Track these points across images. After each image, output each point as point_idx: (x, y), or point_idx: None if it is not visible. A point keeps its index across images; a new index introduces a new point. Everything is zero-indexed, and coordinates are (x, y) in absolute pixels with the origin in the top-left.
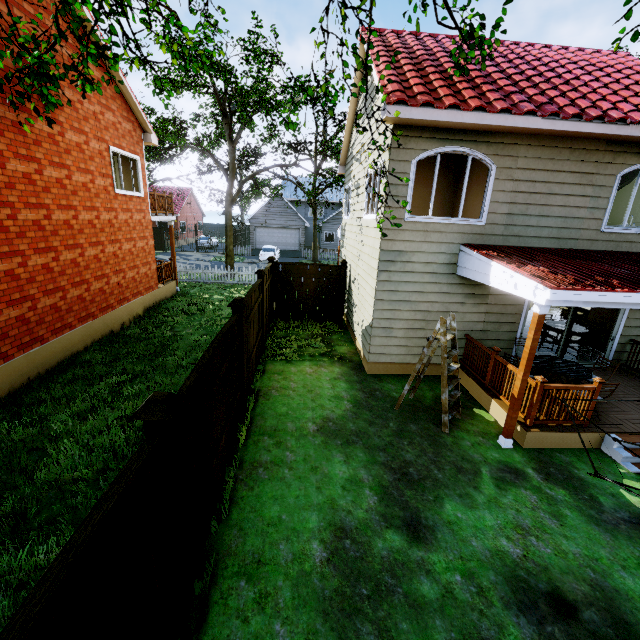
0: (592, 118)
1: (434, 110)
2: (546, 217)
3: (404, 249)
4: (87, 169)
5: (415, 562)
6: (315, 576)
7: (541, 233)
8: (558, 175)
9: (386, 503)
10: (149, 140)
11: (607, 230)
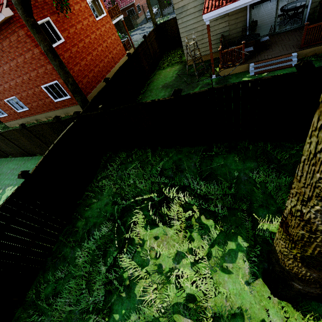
0: None
1: None
2: None
3: (183, 4)
4: (85, 17)
5: None
6: None
7: None
8: None
9: None
10: None
11: None
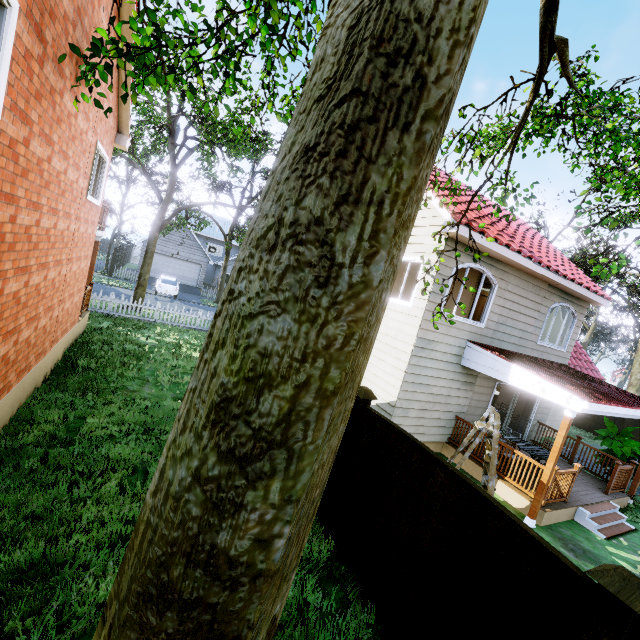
0: (554, 270)
1: (484, 237)
2: (514, 328)
3: (433, 339)
4: (78, 164)
5: None
6: None
7: (510, 340)
8: (525, 300)
9: None
10: (123, 143)
11: (539, 343)
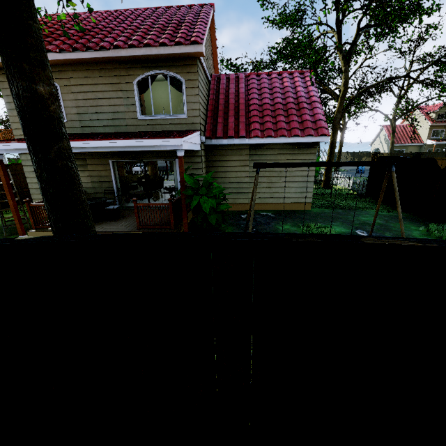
0: (85, 49)
1: None
2: (102, 113)
3: None
4: None
5: None
6: None
7: (102, 124)
8: (98, 87)
9: None
10: None
11: (142, 118)
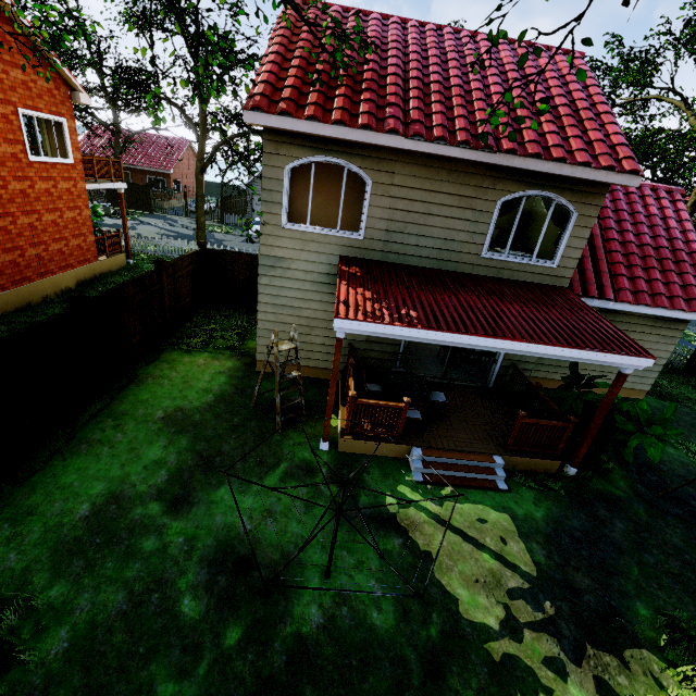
0: (457, 143)
1: (293, 120)
2: (426, 237)
3: (283, 256)
4: None
5: (156, 526)
6: (67, 527)
7: (421, 253)
8: (437, 196)
9: (172, 482)
10: (78, 99)
11: (488, 256)
